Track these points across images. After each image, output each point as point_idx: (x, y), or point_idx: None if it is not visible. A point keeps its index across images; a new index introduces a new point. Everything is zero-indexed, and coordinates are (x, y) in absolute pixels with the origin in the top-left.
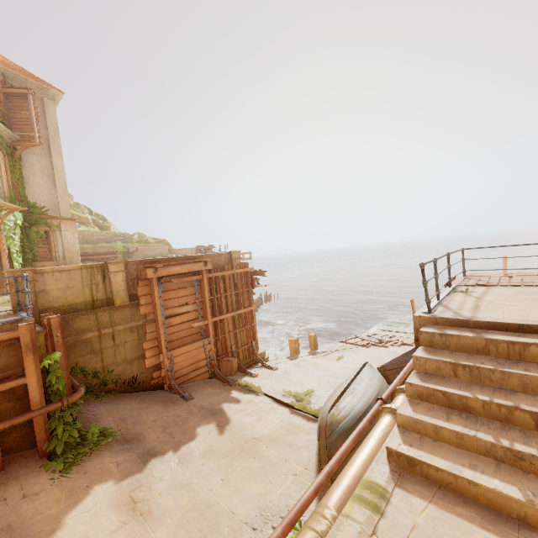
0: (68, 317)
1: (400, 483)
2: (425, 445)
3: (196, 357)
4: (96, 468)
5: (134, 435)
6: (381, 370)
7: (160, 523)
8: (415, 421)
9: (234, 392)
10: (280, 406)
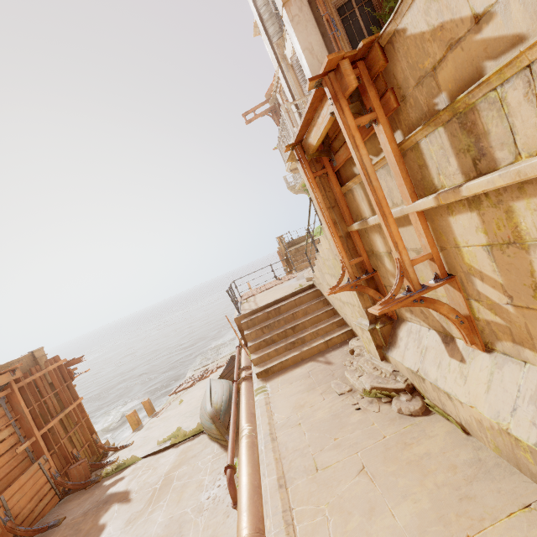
0: None
1: (267, 381)
2: (268, 363)
3: (35, 486)
4: None
5: None
6: (221, 378)
7: None
8: (260, 357)
9: (108, 482)
10: (163, 453)
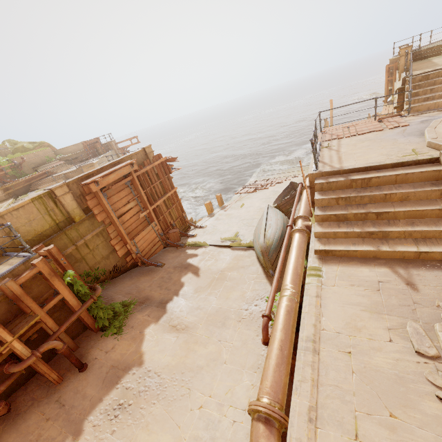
0: (45, 243)
1: (324, 262)
2: (331, 242)
3: (151, 238)
4: (137, 323)
5: (144, 298)
6: (277, 207)
7: (197, 328)
8: (324, 233)
9: (189, 251)
10: (223, 249)
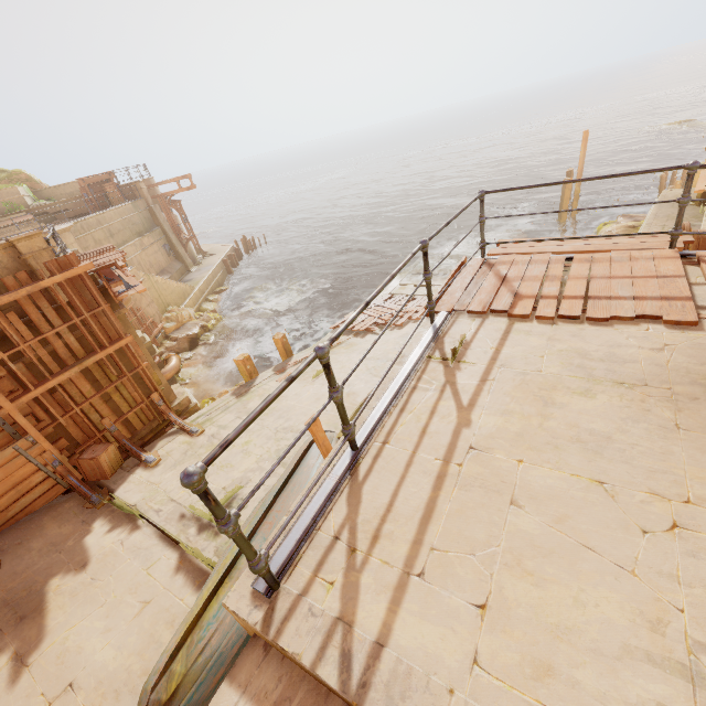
0: None
1: None
2: None
3: (10, 479)
4: None
5: None
6: None
7: None
8: None
9: (97, 527)
10: (167, 549)
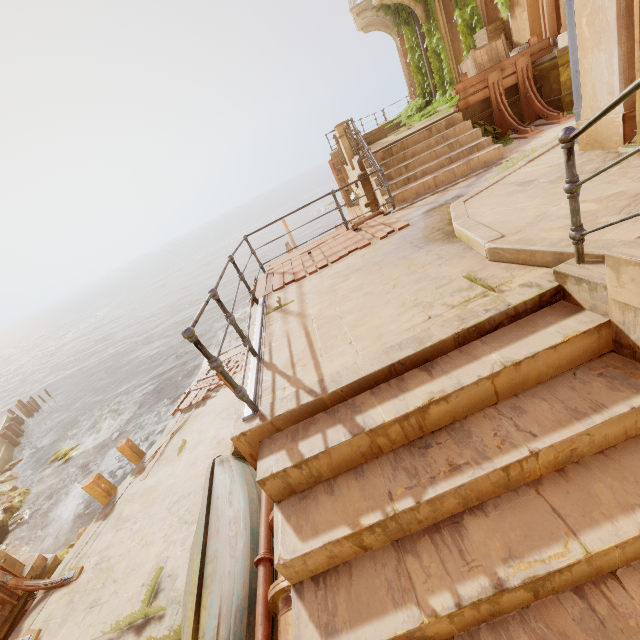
0: None
1: None
2: None
3: None
4: None
5: None
6: (237, 454)
7: None
8: None
9: None
10: None
